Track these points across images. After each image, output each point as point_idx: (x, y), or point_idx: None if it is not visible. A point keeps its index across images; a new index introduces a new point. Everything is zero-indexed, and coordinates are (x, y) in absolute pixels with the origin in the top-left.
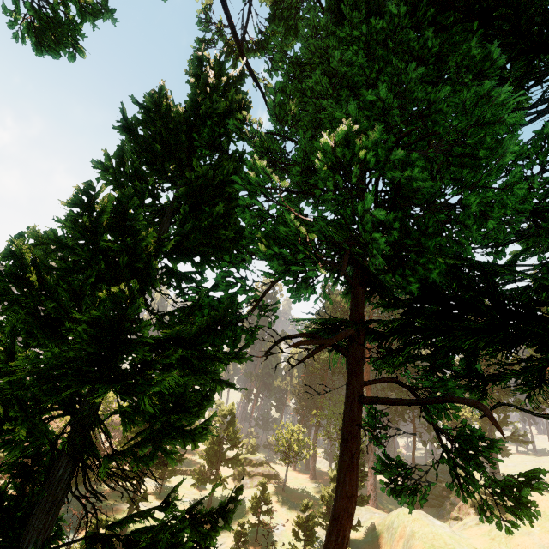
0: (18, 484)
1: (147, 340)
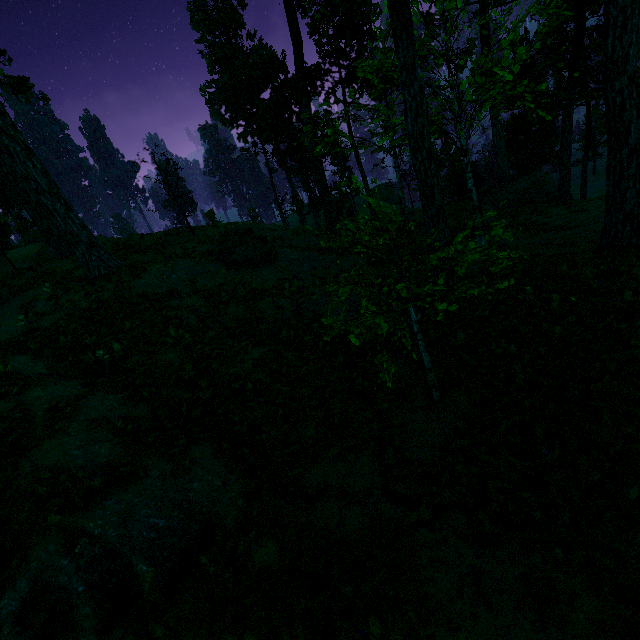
0: (517, 163)
1: (534, 133)
